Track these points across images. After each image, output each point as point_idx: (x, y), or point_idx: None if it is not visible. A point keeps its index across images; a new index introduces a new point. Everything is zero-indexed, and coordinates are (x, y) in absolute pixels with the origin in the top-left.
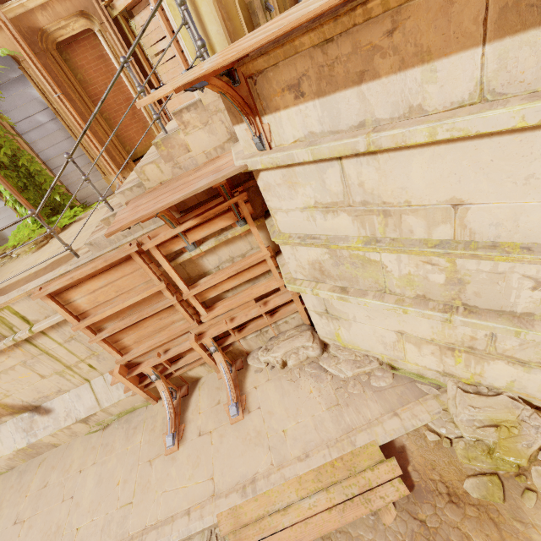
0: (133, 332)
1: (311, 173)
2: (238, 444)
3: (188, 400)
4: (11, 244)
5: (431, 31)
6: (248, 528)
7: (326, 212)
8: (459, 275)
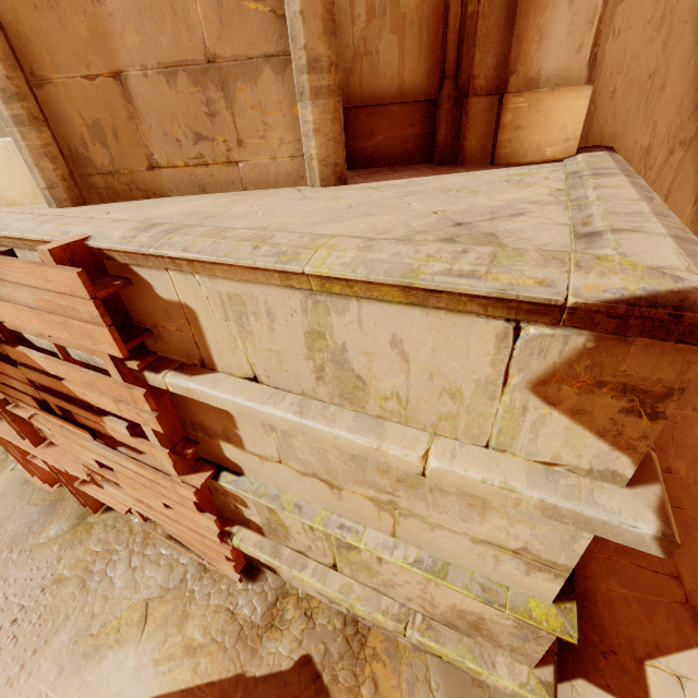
0: None
1: None
2: None
3: None
4: None
5: None
6: None
7: None
8: None
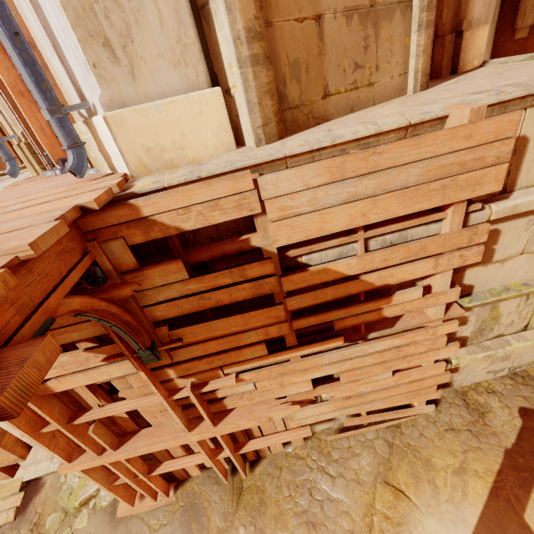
0: None
1: None
2: None
3: None
4: None
5: None
6: None
7: None
8: None
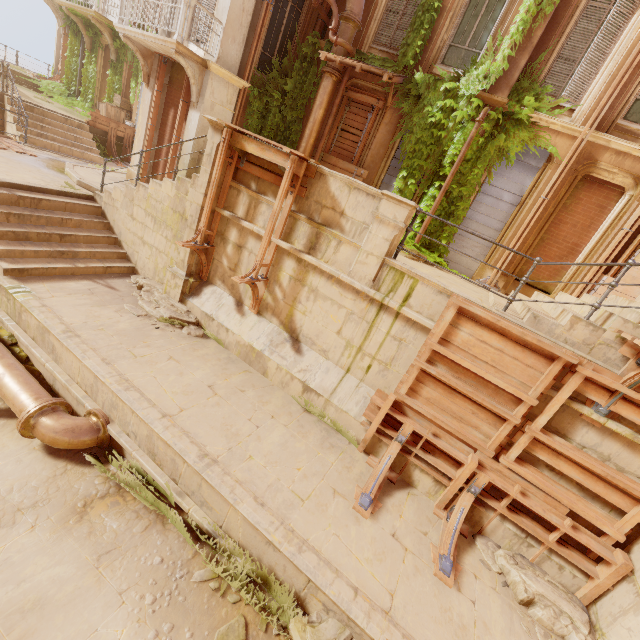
0: (440, 393)
1: None
2: (435, 604)
3: (393, 489)
4: None
5: None
6: None
7: None
8: None
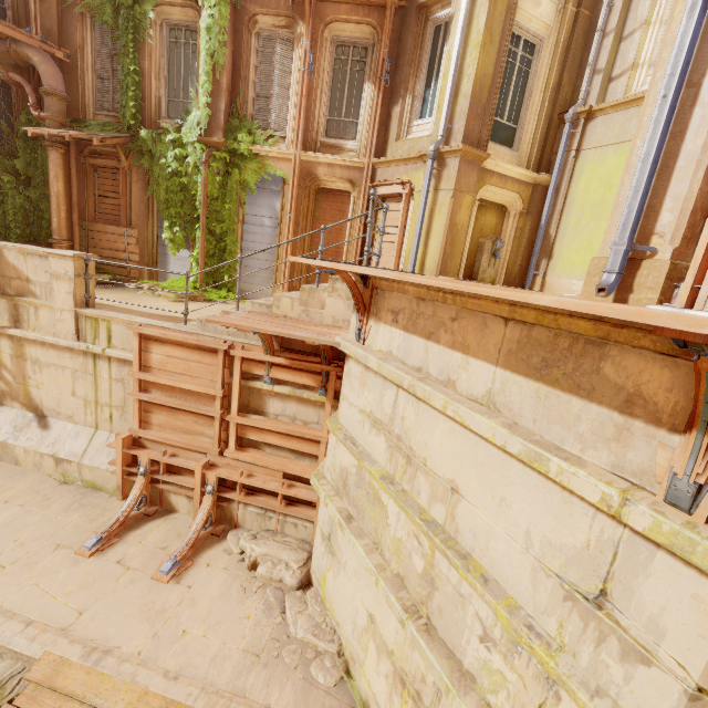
0: (166, 415)
1: (378, 383)
2: (137, 603)
3: (146, 521)
4: (164, 285)
5: (473, 335)
6: (52, 695)
7: (373, 426)
8: (434, 572)
